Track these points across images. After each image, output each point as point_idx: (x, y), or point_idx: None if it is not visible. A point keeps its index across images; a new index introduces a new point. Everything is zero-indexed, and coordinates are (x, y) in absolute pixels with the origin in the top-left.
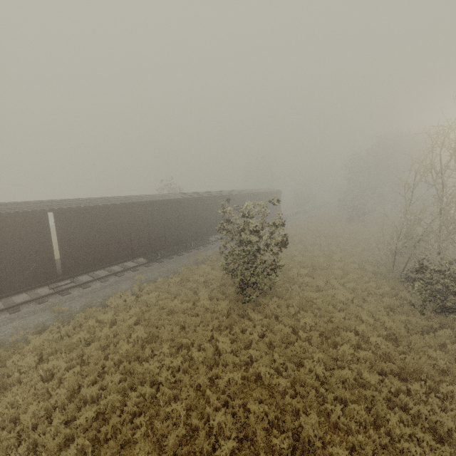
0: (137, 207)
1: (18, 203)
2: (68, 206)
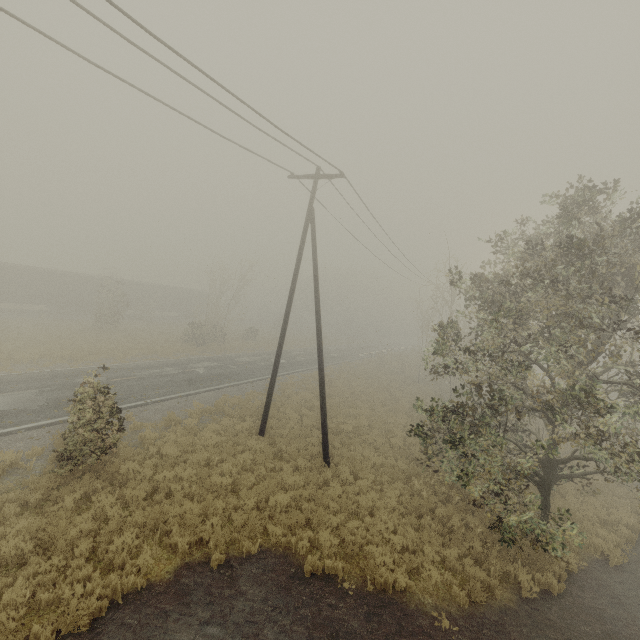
0: (53, 275)
1: None
2: (7, 265)
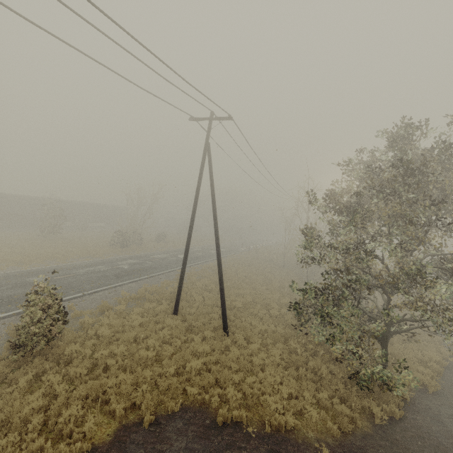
0: (4, 198)
1: None
2: None
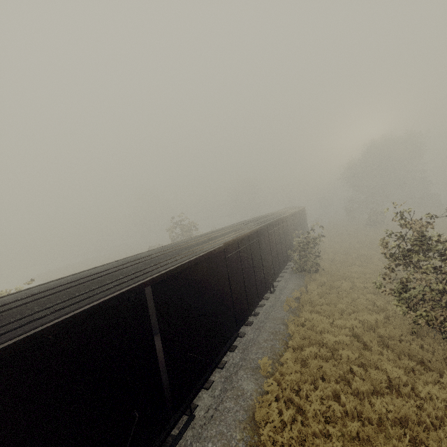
0: (230, 249)
1: (77, 280)
2: (165, 266)
